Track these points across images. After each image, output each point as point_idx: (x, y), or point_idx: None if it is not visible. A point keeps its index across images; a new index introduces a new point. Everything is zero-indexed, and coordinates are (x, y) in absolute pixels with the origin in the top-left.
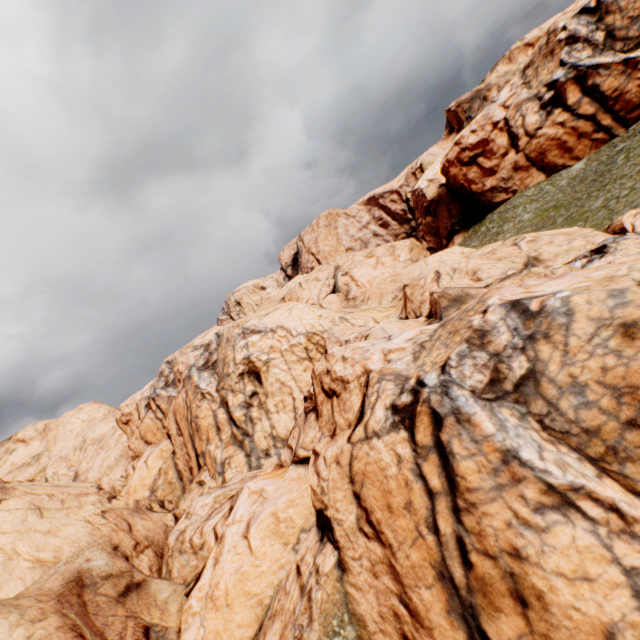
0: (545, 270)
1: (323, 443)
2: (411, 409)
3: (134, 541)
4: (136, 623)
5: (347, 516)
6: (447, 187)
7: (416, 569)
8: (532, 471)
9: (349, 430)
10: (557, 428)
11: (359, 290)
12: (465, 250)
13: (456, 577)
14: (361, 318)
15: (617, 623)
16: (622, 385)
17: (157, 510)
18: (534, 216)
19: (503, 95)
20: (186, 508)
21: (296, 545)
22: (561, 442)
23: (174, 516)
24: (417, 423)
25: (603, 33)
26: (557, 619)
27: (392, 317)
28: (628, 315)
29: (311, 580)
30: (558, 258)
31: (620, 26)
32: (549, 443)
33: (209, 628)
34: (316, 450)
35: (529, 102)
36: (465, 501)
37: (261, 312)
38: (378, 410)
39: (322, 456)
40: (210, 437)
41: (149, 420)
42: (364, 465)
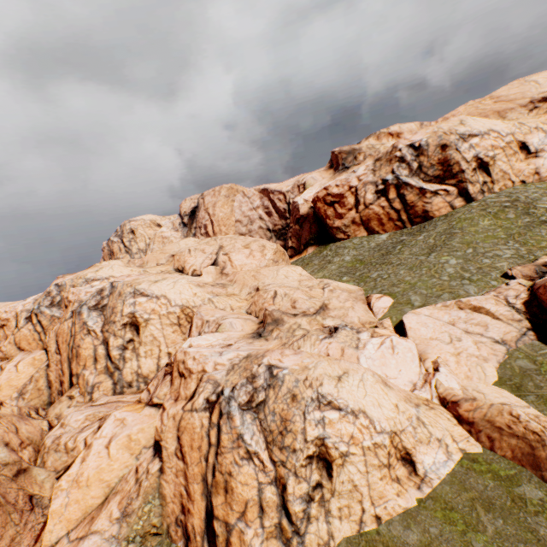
0: (322, 320)
1: (170, 403)
2: (214, 404)
3: (20, 440)
4: (25, 493)
5: (171, 446)
6: (314, 211)
7: (195, 475)
8: (245, 444)
9: (185, 401)
10: (264, 426)
11: (232, 269)
12: (303, 272)
13: (209, 480)
14: (223, 303)
15: (250, 499)
16: (284, 417)
17: (35, 417)
18: (350, 261)
19: (360, 170)
20: (54, 414)
21: (139, 455)
22: (263, 432)
23: (49, 423)
24: (214, 412)
25: (417, 164)
26: (235, 497)
27: (243, 309)
28: (296, 391)
29: (143, 476)
30: (335, 310)
31: (425, 165)
32: (259, 432)
33: (72, 498)
34: (165, 406)
35: (371, 185)
36: (221, 450)
37: (152, 277)
38: (201, 397)
39: (167, 411)
40: (87, 365)
41: (27, 330)
42: (186, 423)
